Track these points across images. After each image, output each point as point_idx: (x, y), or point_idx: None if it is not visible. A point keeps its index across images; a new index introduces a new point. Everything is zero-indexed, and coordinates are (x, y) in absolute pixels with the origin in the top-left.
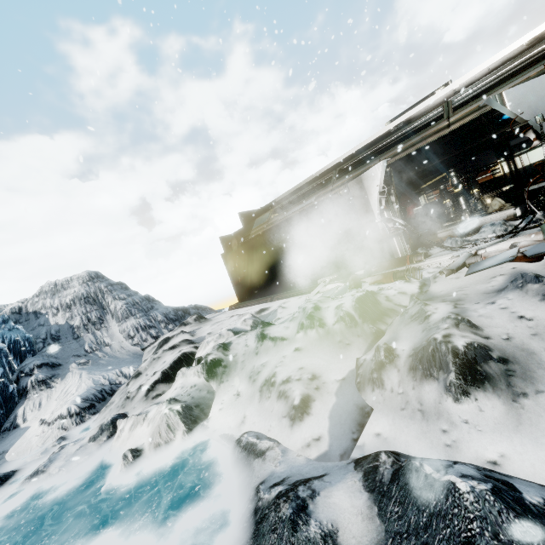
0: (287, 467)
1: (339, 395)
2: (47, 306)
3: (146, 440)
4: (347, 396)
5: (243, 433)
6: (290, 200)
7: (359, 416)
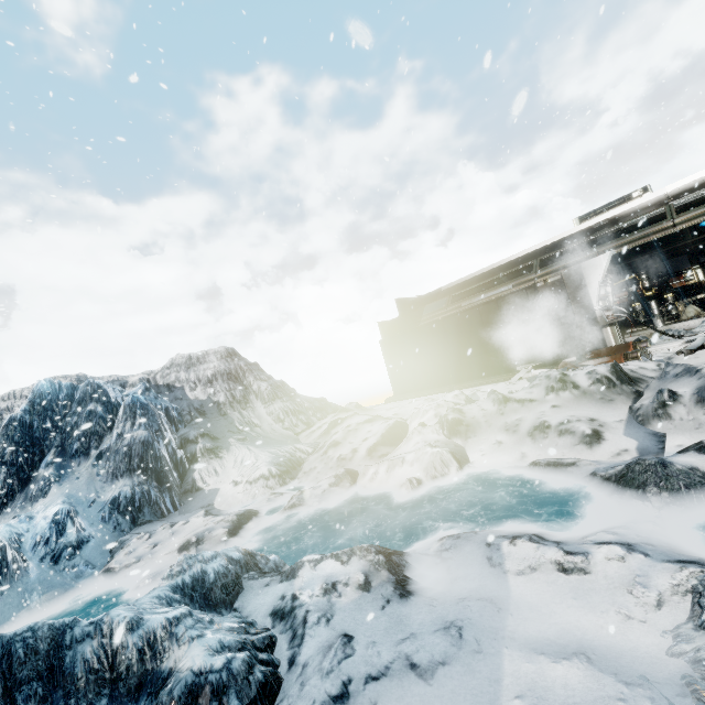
0: (608, 464)
1: (625, 429)
2: (182, 379)
3: (420, 474)
4: (633, 429)
5: (531, 462)
6: (471, 288)
7: (655, 438)
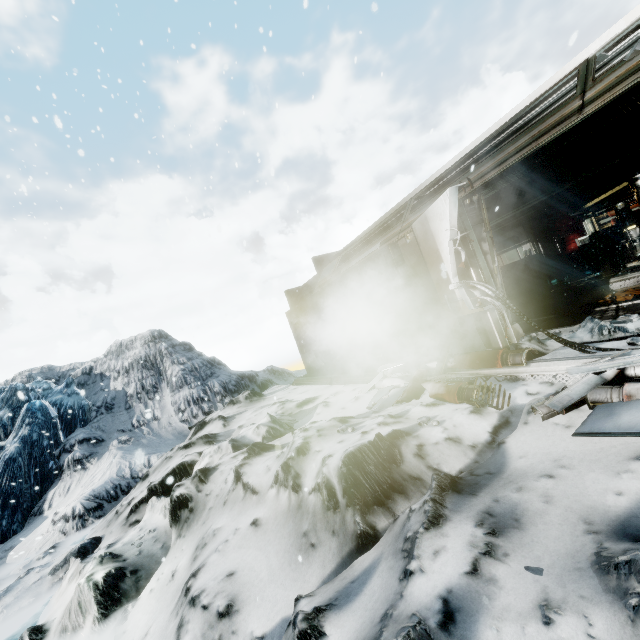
0: None
1: None
2: (111, 368)
3: (59, 615)
4: None
5: None
6: (362, 243)
7: None
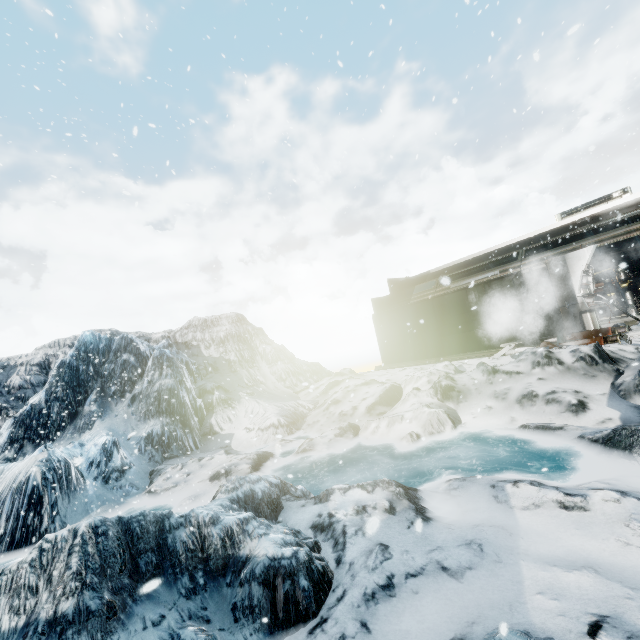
0: (594, 430)
1: (608, 401)
2: (198, 338)
3: (418, 430)
4: (616, 401)
5: (520, 425)
6: (459, 272)
7: (637, 410)
